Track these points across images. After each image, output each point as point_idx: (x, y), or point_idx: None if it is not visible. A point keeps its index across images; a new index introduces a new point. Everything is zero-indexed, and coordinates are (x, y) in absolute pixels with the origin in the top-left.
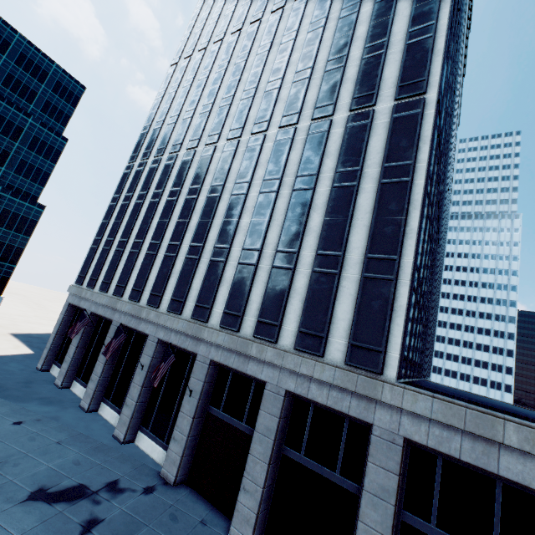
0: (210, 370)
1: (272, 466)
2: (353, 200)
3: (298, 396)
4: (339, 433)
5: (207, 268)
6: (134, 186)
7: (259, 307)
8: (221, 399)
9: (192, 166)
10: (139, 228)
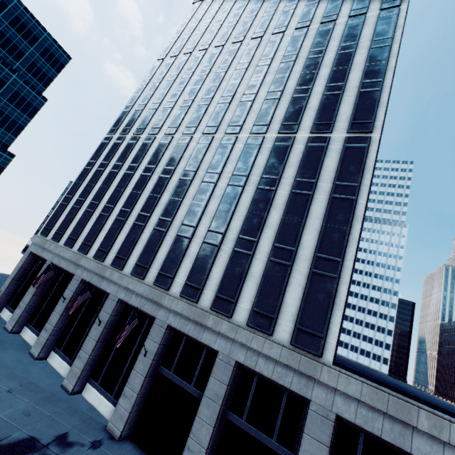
0: (166, 334)
1: (216, 429)
2: (308, 206)
3: (245, 367)
4: (278, 403)
5: (173, 242)
6: (110, 156)
7: (218, 283)
8: (172, 361)
9: (168, 150)
10: (111, 194)
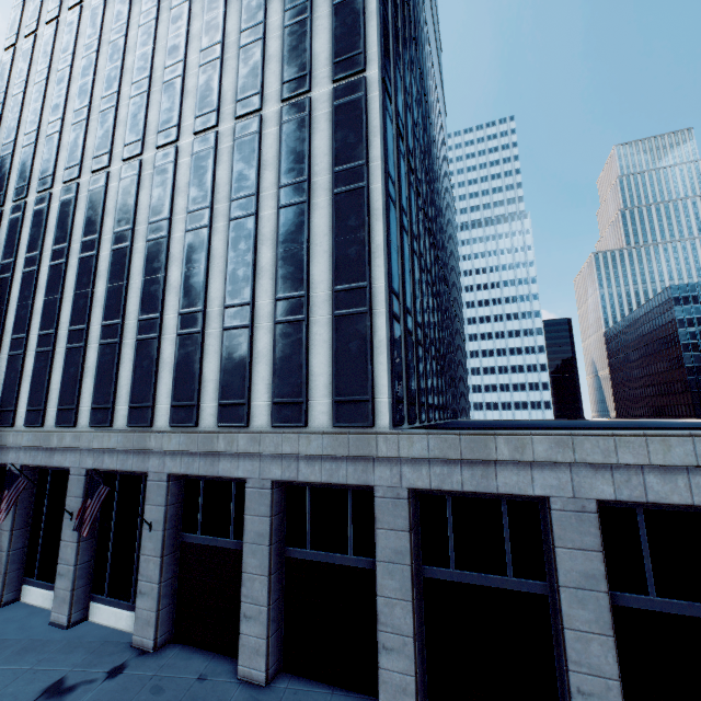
0: (171, 488)
1: (274, 577)
2: (306, 221)
3: (291, 483)
4: (345, 509)
5: (135, 352)
6: None
7: (218, 386)
8: (196, 519)
9: (79, 208)
10: (15, 317)
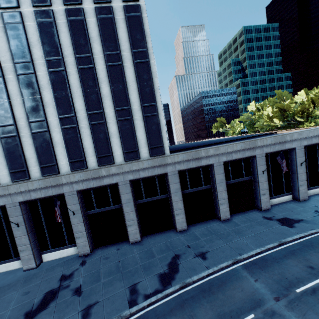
0: (79, 196)
1: (136, 211)
2: (123, 74)
3: (133, 180)
4: (155, 183)
5: (34, 140)
6: None
7: (94, 150)
8: (92, 205)
9: None
10: None
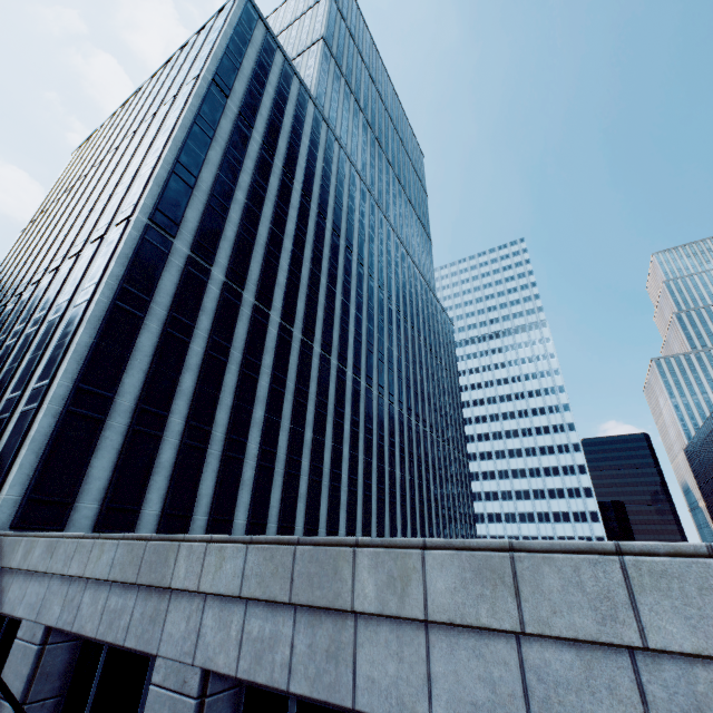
0: None
1: None
2: (52, 331)
3: None
4: None
5: None
6: None
7: None
8: None
9: None
10: None
